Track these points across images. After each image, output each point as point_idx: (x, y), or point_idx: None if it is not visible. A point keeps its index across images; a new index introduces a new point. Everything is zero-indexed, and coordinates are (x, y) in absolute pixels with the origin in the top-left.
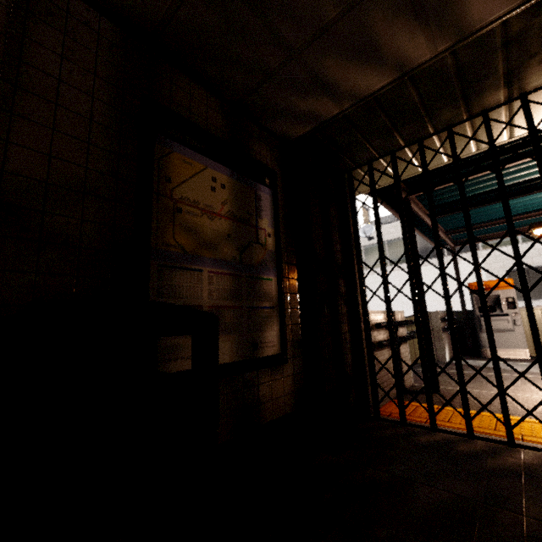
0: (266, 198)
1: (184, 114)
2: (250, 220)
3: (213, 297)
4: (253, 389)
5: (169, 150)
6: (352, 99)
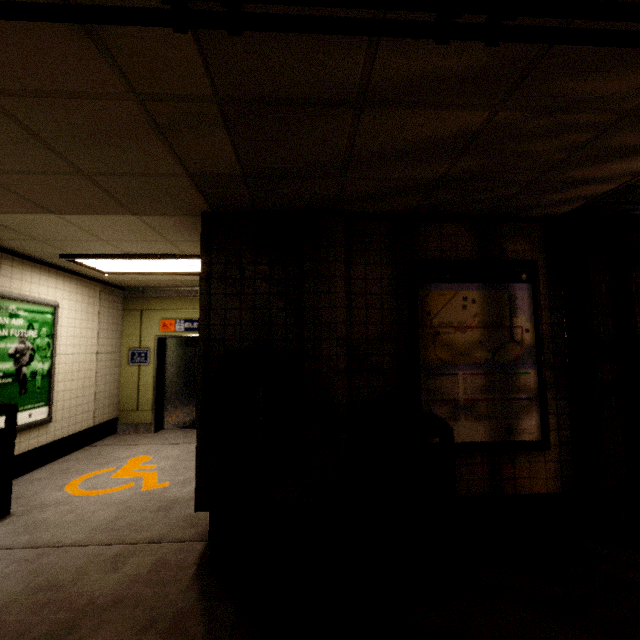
0: (522, 295)
1: (437, 256)
2: (502, 322)
3: (468, 393)
4: (509, 465)
5: (428, 291)
6: (630, 175)
